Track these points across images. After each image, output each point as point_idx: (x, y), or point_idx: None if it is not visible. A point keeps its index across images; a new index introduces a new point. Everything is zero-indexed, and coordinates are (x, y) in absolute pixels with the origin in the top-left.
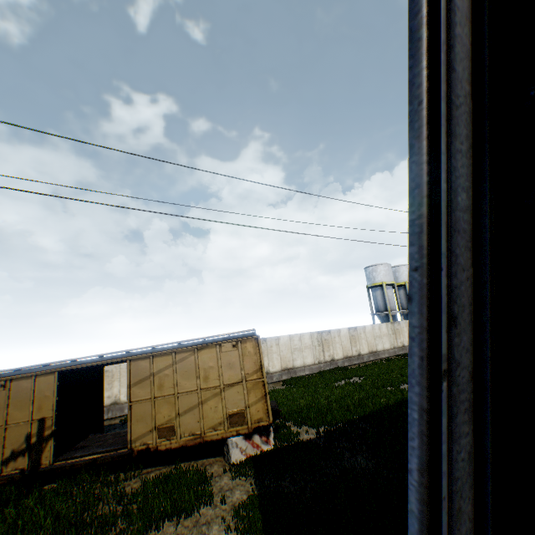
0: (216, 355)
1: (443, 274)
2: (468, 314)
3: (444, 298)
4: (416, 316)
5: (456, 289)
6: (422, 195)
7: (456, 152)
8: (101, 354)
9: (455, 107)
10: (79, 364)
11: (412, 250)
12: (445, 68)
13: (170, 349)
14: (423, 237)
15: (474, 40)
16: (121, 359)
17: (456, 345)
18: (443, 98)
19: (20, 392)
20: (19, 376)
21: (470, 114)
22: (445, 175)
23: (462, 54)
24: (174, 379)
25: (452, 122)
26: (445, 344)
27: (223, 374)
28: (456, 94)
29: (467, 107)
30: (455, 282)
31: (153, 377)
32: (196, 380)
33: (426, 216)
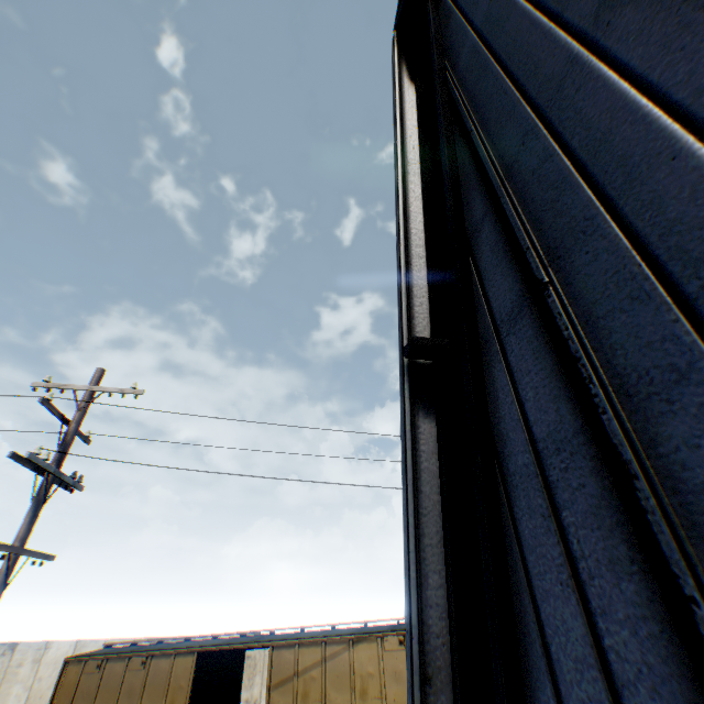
0: (378, 654)
1: (415, 641)
2: (447, 674)
3: (416, 660)
4: (408, 670)
5: (431, 652)
6: (407, 575)
7: (426, 546)
8: (243, 631)
9: (423, 515)
10: (219, 643)
11: (406, 614)
12: (413, 493)
13: (319, 635)
14: (408, 607)
15: (439, 465)
16: (263, 642)
17: (432, 701)
18: (411, 513)
19: (157, 673)
20: (160, 650)
21: (440, 514)
22: (415, 566)
23: (430, 477)
24: (322, 684)
25: (421, 526)
26: (420, 699)
27: (387, 687)
28: (425, 506)
29: (437, 510)
30: (429, 647)
31: (297, 677)
32: (351, 693)
33: (408, 592)
